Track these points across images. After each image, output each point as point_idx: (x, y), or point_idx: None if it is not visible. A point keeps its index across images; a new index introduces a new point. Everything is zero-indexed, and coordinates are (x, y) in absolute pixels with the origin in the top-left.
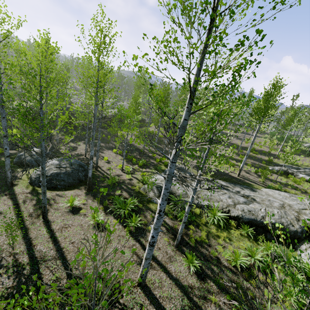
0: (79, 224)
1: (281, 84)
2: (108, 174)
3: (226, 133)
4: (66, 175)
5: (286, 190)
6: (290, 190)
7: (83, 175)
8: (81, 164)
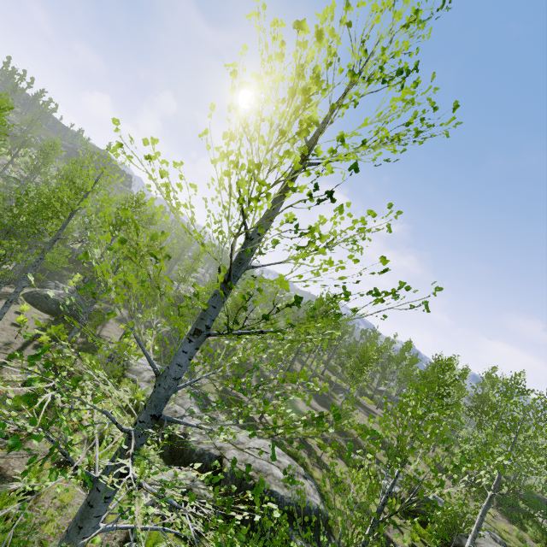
0: (5, 315)
1: (327, 296)
2: (101, 332)
3: (358, 401)
4: (55, 302)
5: (308, 466)
6: (319, 473)
7: (71, 313)
8: (81, 306)
